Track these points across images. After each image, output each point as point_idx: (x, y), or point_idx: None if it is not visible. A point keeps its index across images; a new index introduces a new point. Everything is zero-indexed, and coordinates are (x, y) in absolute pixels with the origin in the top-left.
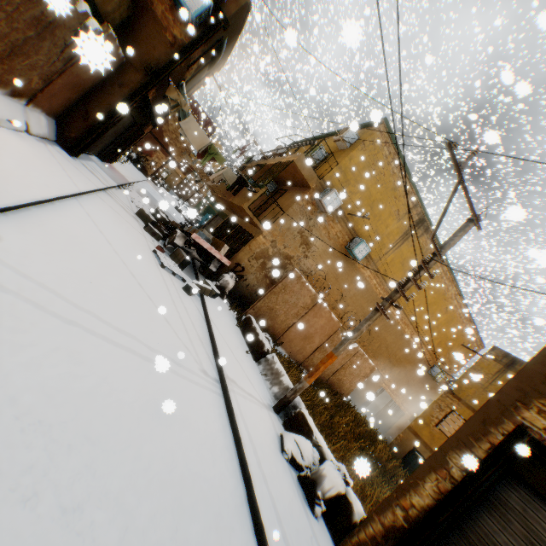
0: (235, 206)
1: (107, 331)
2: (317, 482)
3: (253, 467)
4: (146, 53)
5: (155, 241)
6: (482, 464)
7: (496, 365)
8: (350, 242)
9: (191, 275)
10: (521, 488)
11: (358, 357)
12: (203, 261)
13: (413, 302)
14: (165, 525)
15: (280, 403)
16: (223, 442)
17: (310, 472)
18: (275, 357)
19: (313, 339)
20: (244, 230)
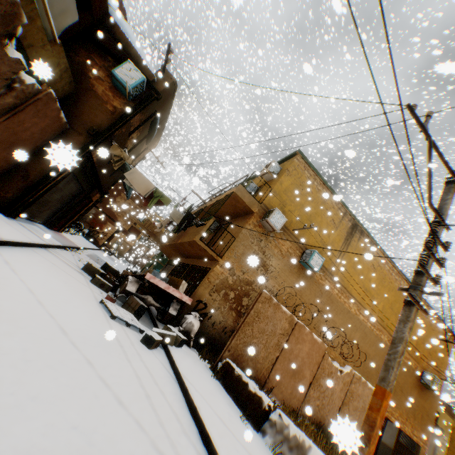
0: (185, 244)
1: None
2: None
3: None
4: (89, 119)
5: (104, 293)
6: None
7: None
8: (302, 256)
9: (149, 325)
10: None
11: (356, 383)
12: (160, 306)
13: (439, 285)
14: None
15: None
16: None
17: None
18: (283, 416)
19: (303, 373)
20: (197, 267)
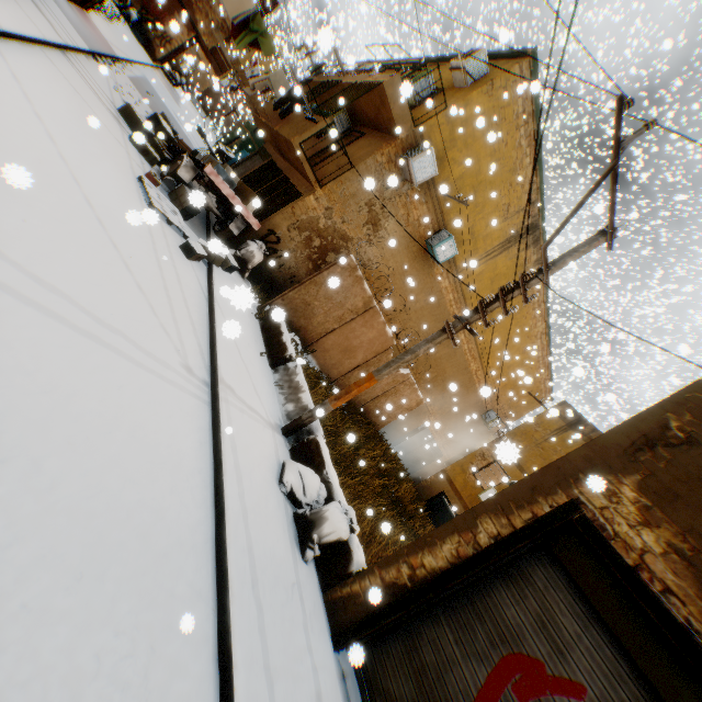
0: (281, 139)
1: (14, 277)
2: (316, 525)
3: (231, 501)
4: None
5: (147, 165)
6: (517, 535)
7: (559, 422)
8: (433, 235)
9: (200, 232)
10: (551, 566)
11: (406, 386)
12: (221, 215)
13: (493, 330)
14: (63, 572)
15: (291, 425)
16: (195, 464)
17: (309, 512)
18: (298, 367)
19: (355, 354)
20: (290, 183)
